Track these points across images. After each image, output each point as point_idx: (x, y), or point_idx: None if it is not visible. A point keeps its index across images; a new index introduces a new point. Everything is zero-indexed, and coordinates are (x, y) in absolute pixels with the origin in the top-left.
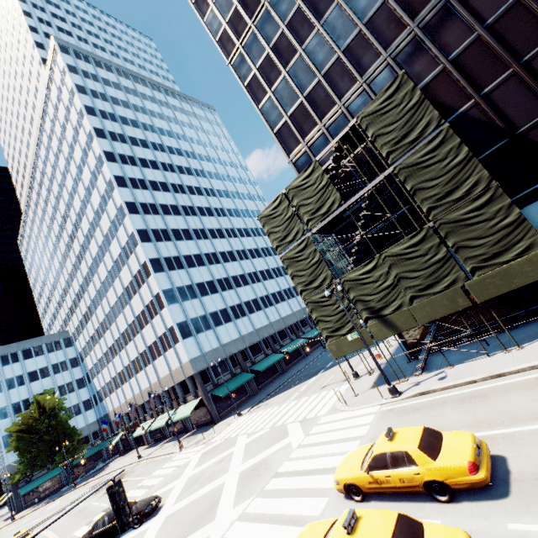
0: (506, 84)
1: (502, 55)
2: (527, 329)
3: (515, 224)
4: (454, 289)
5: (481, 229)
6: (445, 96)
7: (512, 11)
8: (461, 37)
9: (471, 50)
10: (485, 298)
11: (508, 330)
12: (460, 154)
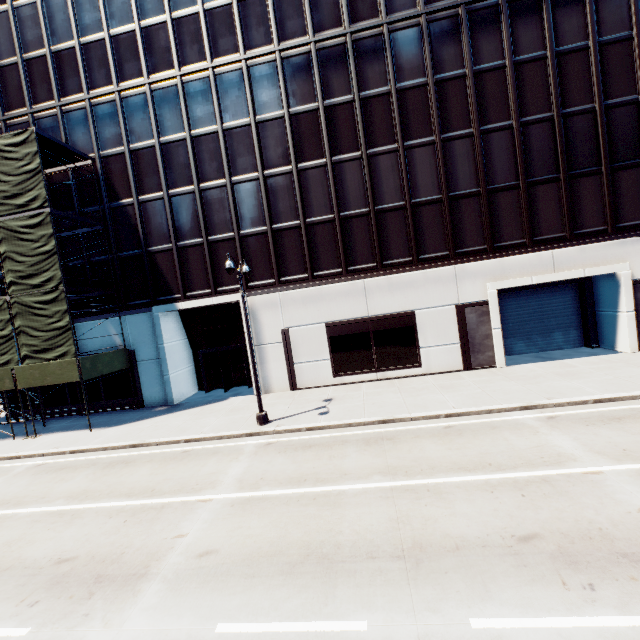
0: (157, 203)
1: (161, 175)
2: (86, 418)
3: (64, 329)
4: (7, 369)
5: (42, 323)
6: (118, 179)
7: (179, 144)
8: (145, 134)
9: (147, 152)
10: (25, 385)
11: (84, 415)
12: (49, 244)
